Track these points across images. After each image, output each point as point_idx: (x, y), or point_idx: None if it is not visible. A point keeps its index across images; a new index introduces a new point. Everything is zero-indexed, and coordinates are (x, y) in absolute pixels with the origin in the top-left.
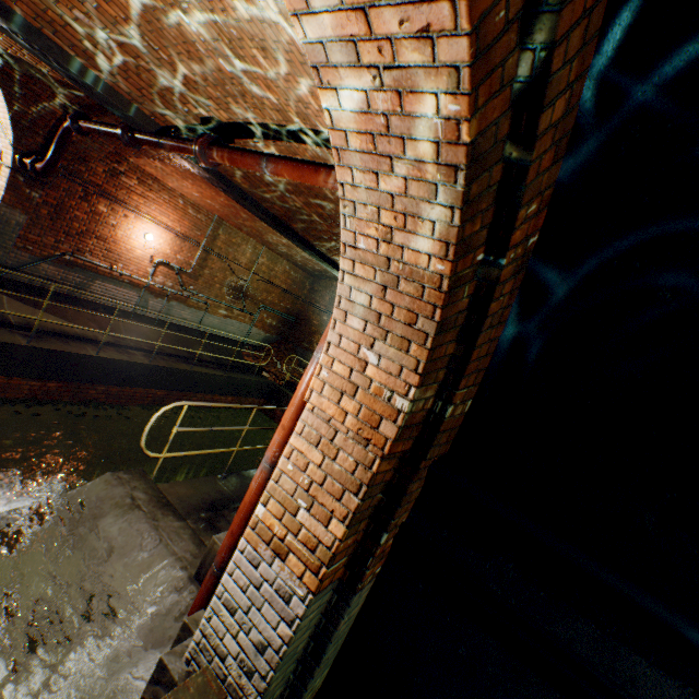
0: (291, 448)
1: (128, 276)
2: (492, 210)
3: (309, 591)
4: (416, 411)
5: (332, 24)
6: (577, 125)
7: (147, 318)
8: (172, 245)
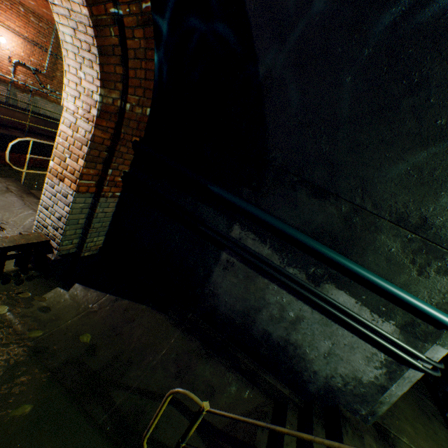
0: (60, 132)
1: None
2: None
3: (74, 191)
4: (109, 104)
5: None
6: None
7: (19, 108)
8: (23, 48)
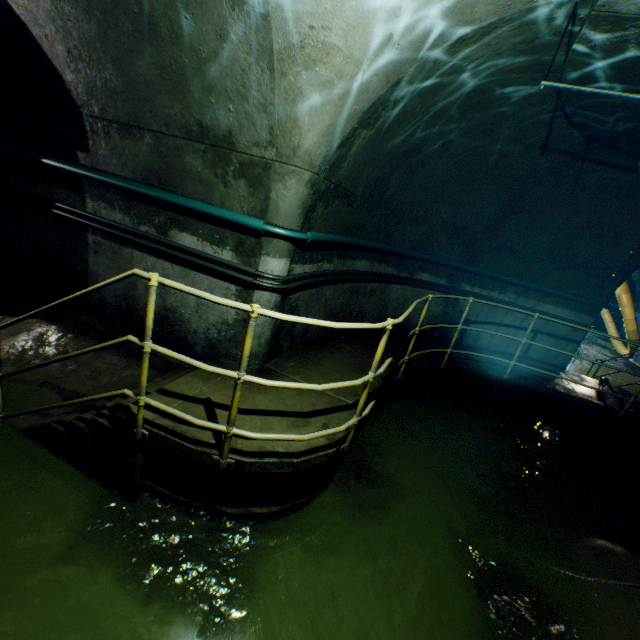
0: None
1: None
2: None
3: None
4: None
5: None
6: None
7: None
8: None
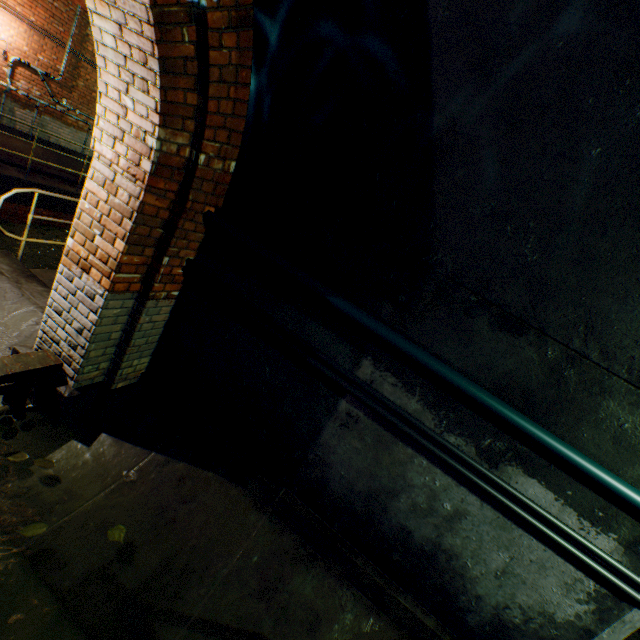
0: (86, 191)
1: None
2: None
3: (106, 290)
4: (171, 154)
5: None
6: None
7: (18, 132)
8: (28, 40)
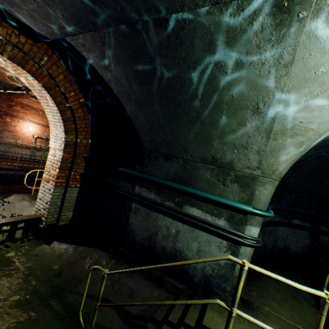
0: (48, 159)
1: (25, 144)
2: (63, 96)
3: (54, 186)
4: (69, 141)
5: (14, 72)
6: (73, 78)
7: (37, 160)
8: (41, 130)
